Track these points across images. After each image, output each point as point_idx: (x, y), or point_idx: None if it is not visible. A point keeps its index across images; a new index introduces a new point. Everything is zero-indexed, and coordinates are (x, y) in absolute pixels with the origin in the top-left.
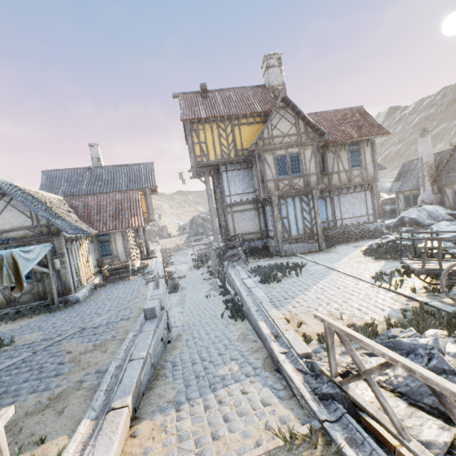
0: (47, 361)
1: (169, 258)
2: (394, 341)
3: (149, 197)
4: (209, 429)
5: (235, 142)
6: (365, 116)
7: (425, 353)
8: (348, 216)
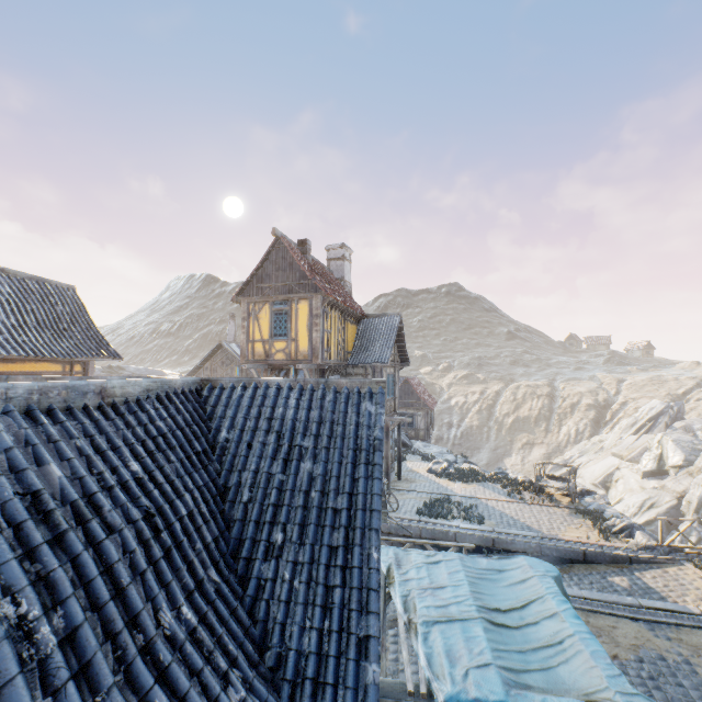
0: (637, 674)
1: None
2: (624, 526)
3: None
4: (692, 590)
5: (345, 341)
6: None
7: (637, 525)
8: None
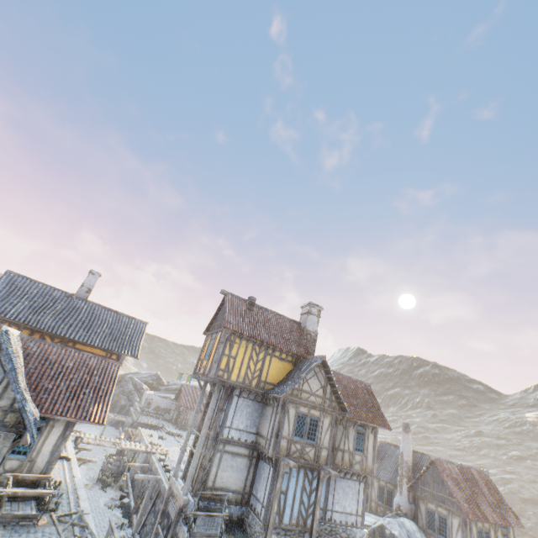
0: None
1: None
2: None
3: None
4: None
5: (262, 371)
6: (372, 397)
7: None
8: (338, 509)
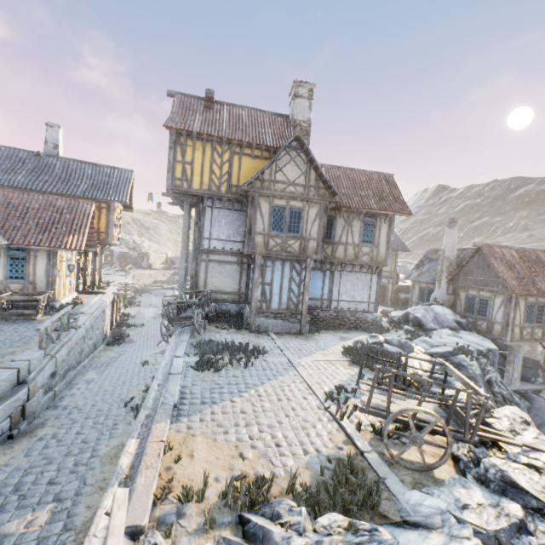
0: None
1: (139, 296)
2: (266, 531)
3: (113, 214)
4: None
5: (231, 175)
6: (392, 187)
7: None
8: (346, 299)
